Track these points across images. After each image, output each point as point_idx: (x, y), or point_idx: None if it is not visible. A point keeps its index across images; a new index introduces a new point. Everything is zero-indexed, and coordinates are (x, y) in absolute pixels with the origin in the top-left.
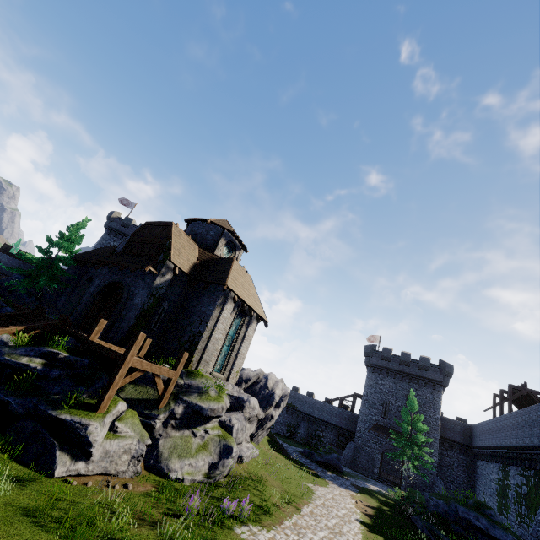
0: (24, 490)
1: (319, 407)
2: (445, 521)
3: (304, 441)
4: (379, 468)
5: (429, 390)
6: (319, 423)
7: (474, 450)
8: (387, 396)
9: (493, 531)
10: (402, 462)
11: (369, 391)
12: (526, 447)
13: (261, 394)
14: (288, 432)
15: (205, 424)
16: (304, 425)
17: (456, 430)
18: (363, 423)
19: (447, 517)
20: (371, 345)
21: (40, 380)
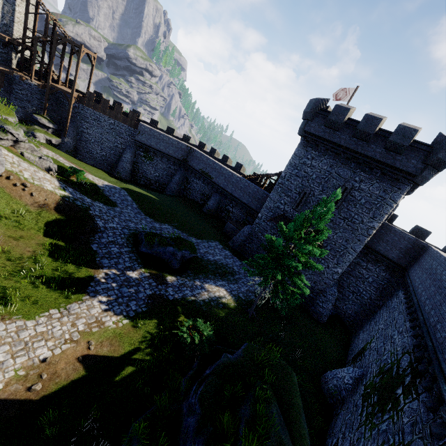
0: None
1: (234, 182)
2: None
3: (210, 213)
4: None
5: (382, 185)
6: (230, 198)
7: (406, 278)
8: (311, 184)
9: None
10: None
11: (288, 173)
12: None
13: None
14: (201, 201)
15: None
16: (214, 198)
17: (396, 245)
18: (267, 210)
19: None
20: (318, 99)
21: None
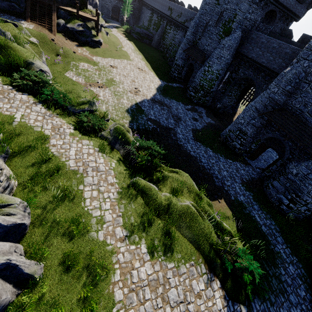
0: (105, 54)
1: None
2: (140, 34)
3: None
4: (111, 14)
5: None
6: None
7: (143, 3)
8: None
9: (149, 34)
10: (119, 10)
11: None
12: (161, 12)
13: (93, 4)
14: None
15: (101, 28)
16: None
17: None
18: None
19: (140, 33)
20: None
21: (83, 32)
